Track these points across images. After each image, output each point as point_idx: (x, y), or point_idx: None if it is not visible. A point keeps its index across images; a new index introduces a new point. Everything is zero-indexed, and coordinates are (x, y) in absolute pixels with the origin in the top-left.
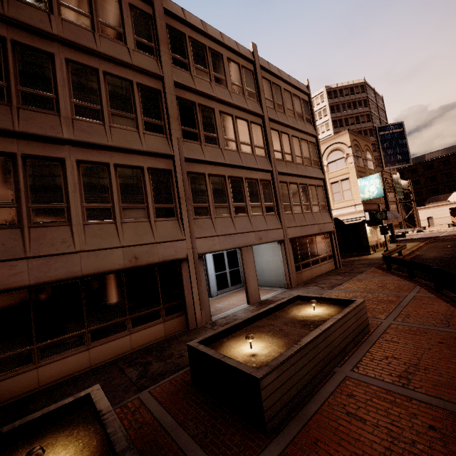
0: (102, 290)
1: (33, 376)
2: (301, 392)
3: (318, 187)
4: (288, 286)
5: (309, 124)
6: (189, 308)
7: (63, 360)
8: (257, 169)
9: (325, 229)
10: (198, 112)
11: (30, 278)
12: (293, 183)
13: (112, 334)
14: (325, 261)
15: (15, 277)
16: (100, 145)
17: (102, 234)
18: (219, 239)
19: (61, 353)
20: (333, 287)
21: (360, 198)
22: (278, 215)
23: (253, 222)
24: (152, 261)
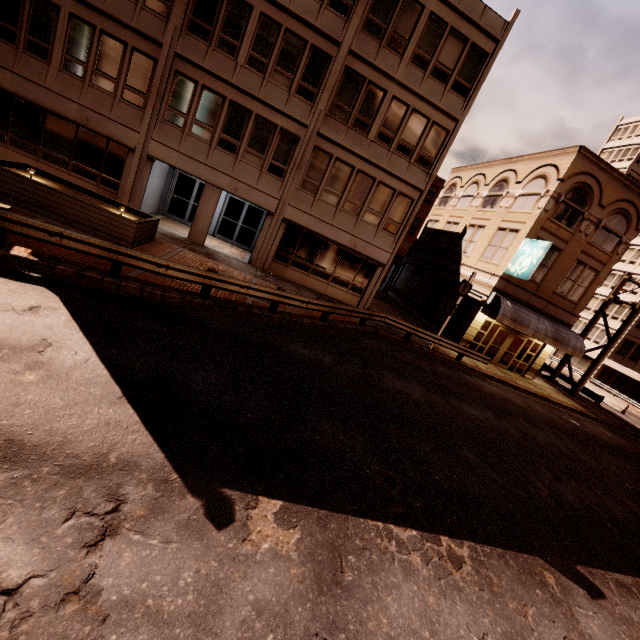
0: (59, 129)
1: (3, 151)
2: (4, 195)
3: (403, 196)
4: (252, 262)
5: (459, 95)
6: (121, 191)
7: (22, 156)
8: (281, 112)
9: (367, 252)
10: (225, 4)
11: (12, 88)
12: (345, 163)
13: (56, 164)
14: (343, 288)
15: (3, 81)
16: (90, 5)
17: (69, 86)
18: (179, 155)
19: (22, 151)
20: (264, 280)
21: (505, 268)
22: (285, 184)
23: (238, 168)
24: (101, 132)
